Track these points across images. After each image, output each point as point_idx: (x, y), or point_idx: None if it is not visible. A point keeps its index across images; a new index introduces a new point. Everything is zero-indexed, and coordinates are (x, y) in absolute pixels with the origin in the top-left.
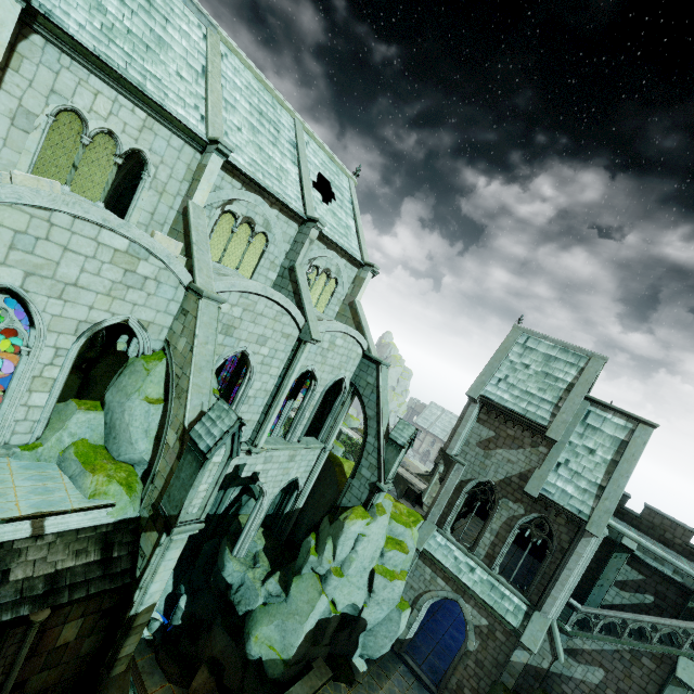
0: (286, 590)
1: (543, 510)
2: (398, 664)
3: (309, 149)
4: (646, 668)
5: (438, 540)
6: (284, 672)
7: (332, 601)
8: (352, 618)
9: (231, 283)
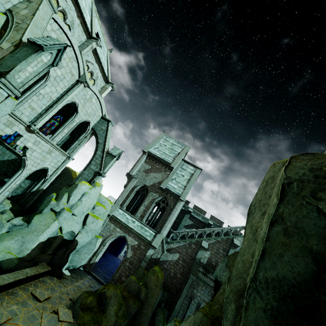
0: (28, 223)
1: (166, 195)
2: (87, 275)
3: (95, 19)
4: (193, 248)
5: (120, 211)
6: (18, 264)
7: (59, 229)
8: (69, 242)
9: (57, 16)
